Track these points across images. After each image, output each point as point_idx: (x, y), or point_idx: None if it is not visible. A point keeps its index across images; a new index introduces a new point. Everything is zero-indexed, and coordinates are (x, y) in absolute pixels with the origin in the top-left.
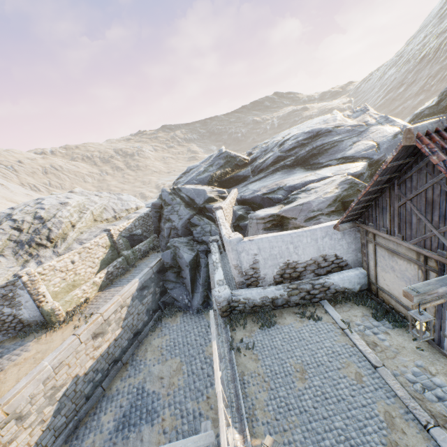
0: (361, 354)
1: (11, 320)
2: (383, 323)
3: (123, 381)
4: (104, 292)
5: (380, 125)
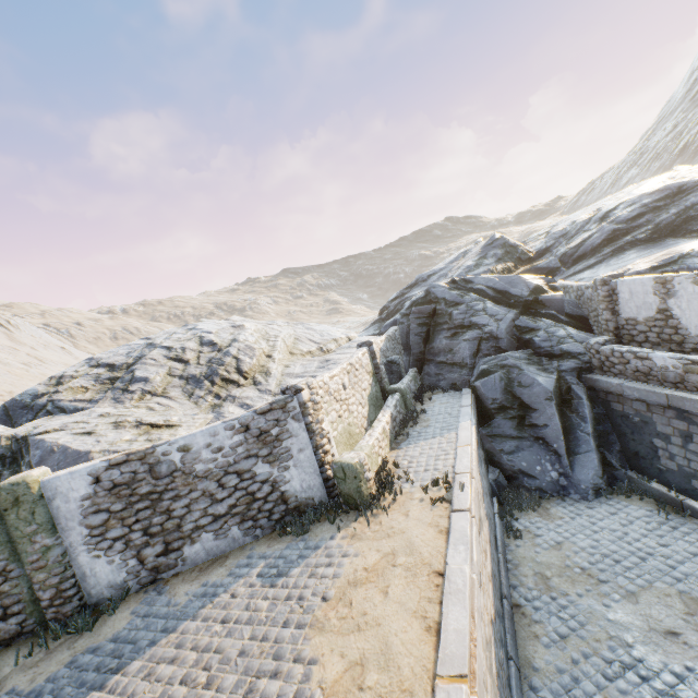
0: None
1: (265, 496)
2: None
3: (554, 648)
4: (409, 449)
5: None
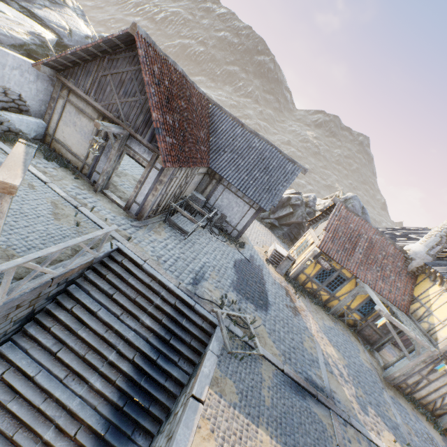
0: (34, 176)
1: None
2: (53, 164)
3: None
4: None
5: (77, 15)
